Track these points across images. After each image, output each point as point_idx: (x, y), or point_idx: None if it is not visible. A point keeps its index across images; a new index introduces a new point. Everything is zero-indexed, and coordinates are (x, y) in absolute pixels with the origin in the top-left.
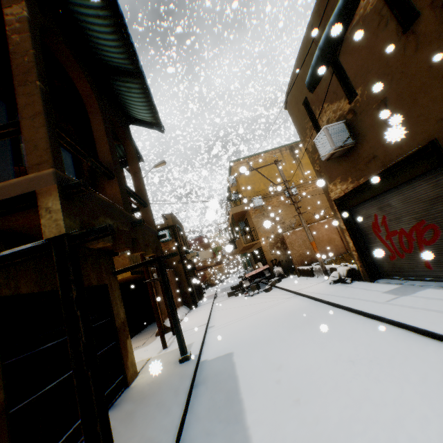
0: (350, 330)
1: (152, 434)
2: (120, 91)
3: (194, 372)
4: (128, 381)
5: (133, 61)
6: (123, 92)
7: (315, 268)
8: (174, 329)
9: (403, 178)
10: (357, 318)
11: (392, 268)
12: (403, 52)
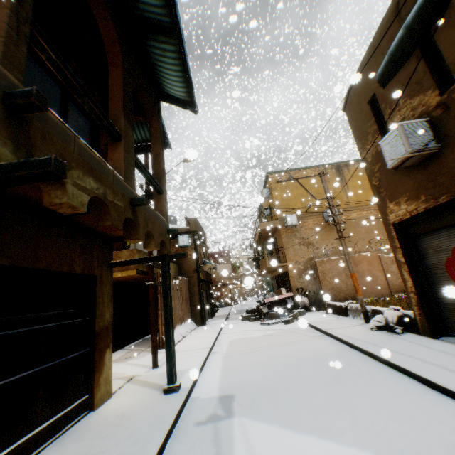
0: (411, 406)
1: None
2: (153, 55)
3: (177, 413)
4: (94, 404)
5: (171, 11)
6: (157, 56)
7: (350, 307)
8: (166, 347)
9: None
10: (419, 387)
11: None
12: None
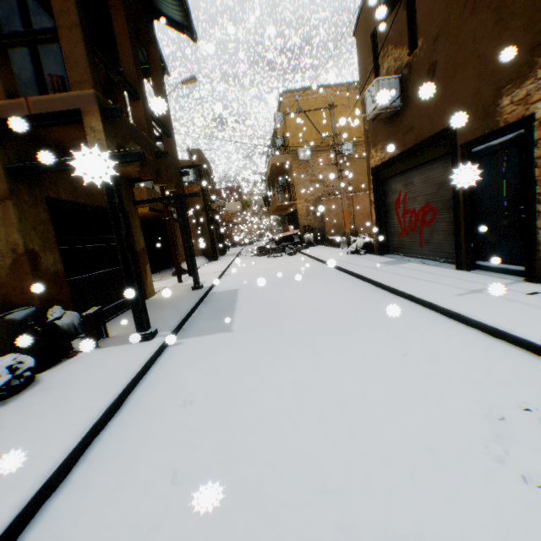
0: (336, 282)
1: (167, 315)
2: None
3: (203, 295)
4: (147, 295)
5: None
6: None
7: (342, 240)
8: (190, 263)
9: (427, 158)
10: (348, 277)
11: (398, 245)
12: (462, 12)
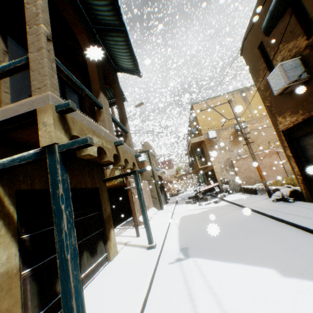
0: (296, 244)
1: (122, 305)
2: (110, 45)
3: (157, 258)
4: (110, 258)
5: (118, 17)
6: (112, 45)
7: (258, 188)
8: (144, 224)
9: None
10: (302, 233)
11: None
12: None
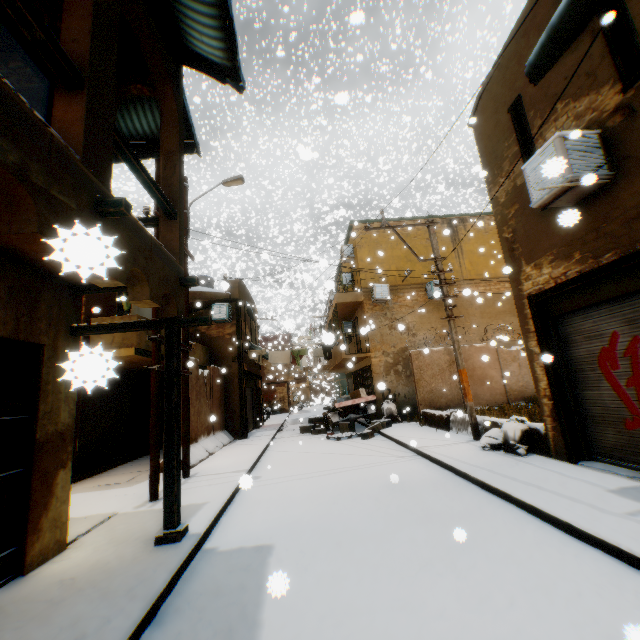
0: (548, 566)
1: None
2: None
3: (170, 578)
4: (27, 563)
5: None
6: None
7: (454, 417)
8: (164, 469)
9: None
10: (556, 536)
11: (624, 446)
12: None
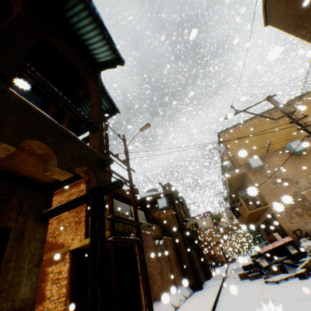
0: None
1: None
2: (75, 26)
3: None
4: None
5: None
6: (77, 25)
7: None
8: None
9: None
10: None
11: None
12: None
